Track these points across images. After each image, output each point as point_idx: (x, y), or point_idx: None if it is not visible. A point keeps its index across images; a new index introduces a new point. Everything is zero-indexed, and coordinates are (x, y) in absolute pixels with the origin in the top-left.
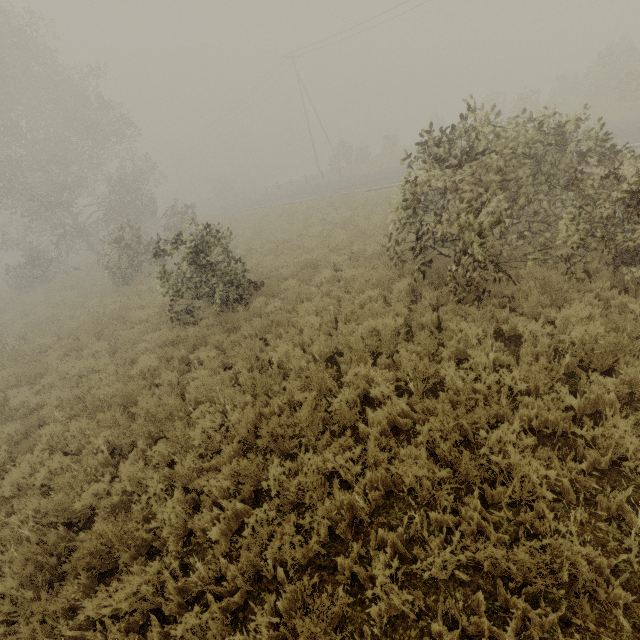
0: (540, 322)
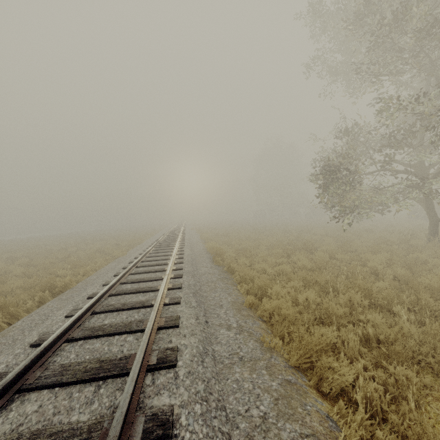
0: None
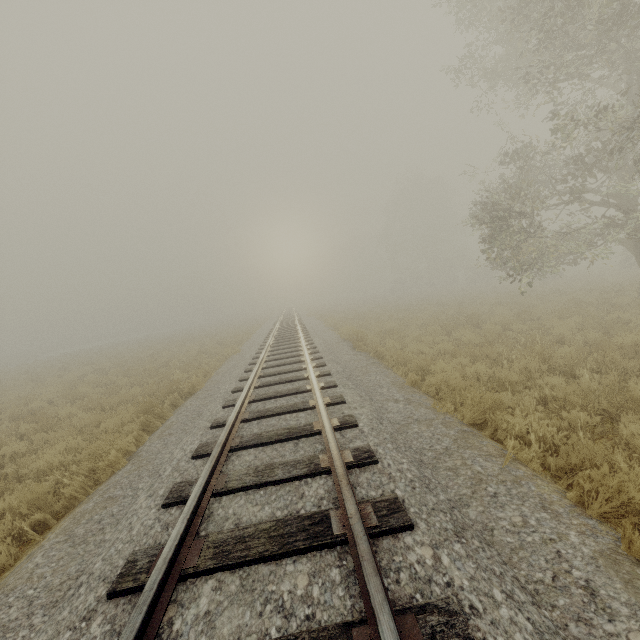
0: None
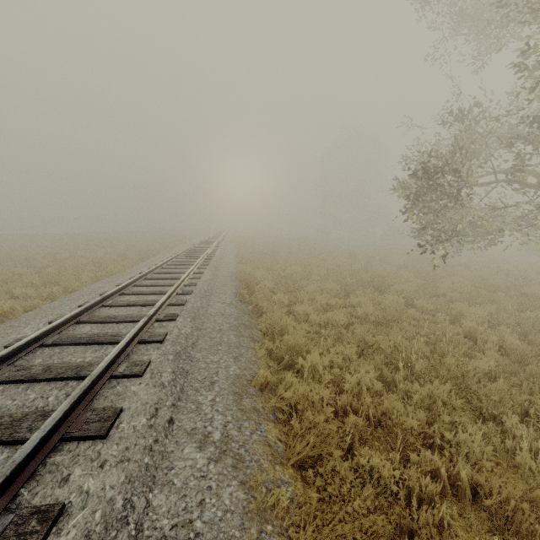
0: None
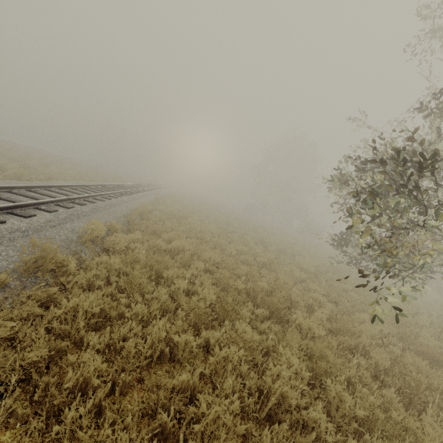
0: None
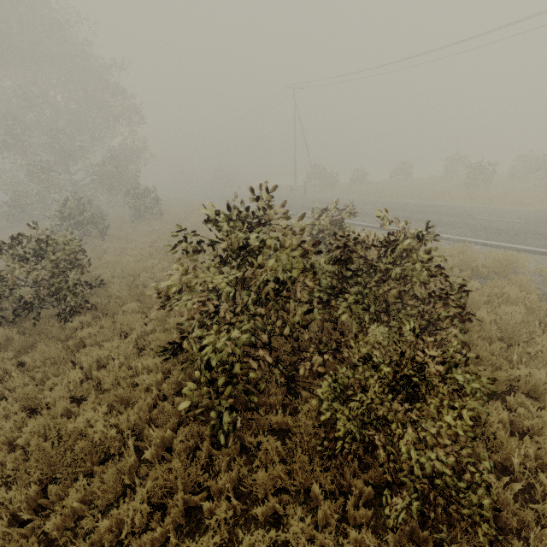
0: (218, 540)
